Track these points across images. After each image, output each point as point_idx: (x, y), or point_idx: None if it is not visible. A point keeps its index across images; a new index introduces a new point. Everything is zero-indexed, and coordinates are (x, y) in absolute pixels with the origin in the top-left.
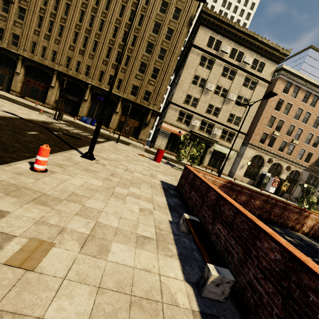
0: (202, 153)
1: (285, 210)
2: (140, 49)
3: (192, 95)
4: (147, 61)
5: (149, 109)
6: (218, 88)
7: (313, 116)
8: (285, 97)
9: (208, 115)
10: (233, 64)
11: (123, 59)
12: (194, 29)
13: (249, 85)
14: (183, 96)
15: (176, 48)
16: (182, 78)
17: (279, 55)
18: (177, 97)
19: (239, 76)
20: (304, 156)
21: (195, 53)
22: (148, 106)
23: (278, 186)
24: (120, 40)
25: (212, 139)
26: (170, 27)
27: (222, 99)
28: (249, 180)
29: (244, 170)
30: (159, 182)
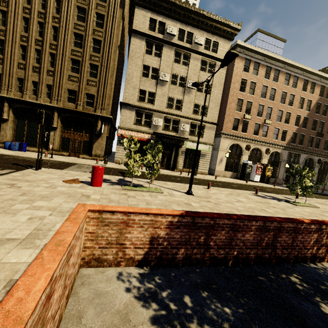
0: (174, 156)
1: (297, 232)
2: (66, 43)
3: (146, 90)
4: (79, 56)
5: (96, 116)
6: (174, 78)
7: (279, 91)
8: (247, 76)
9: (170, 110)
10: (184, 46)
11: (47, 58)
12: (131, 14)
13: (208, 69)
14: (135, 93)
15: (112, 37)
16: (128, 71)
17: (231, 31)
18: (128, 95)
19: (193, 59)
20: (280, 135)
21: (137, 40)
22: (95, 113)
23: (262, 172)
24: (35, 34)
25: (181, 137)
26: (98, 11)
27: (182, 89)
28: (232, 173)
29: (224, 164)
30: (34, 254)
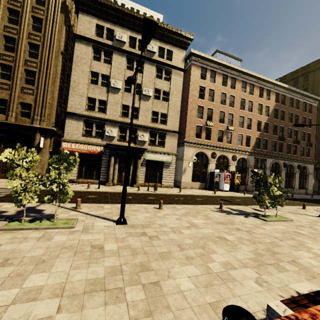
0: (132, 169)
1: None
2: None
3: (96, 98)
4: (11, 61)
5: (33, 128)
6: (127, 85)
7: (237, 98)
8: (205, 83)
9: (125, 119)
10: (136, 53)
11: None
12: None
13: (164, 76)
14: (82, 101)
15: (53, 41)
16: (73, 78)
17: (183, 40)
18: (74, 104)
19: (147, 67)
20: (244, 140)
21: (83, 45)
22: (31, 124)
23: (231, 180)
24: None
25: (138, 147)
26: (35, 15)
27: (137, 97)
28: (200, 184)
29: (190, 174)
30: None
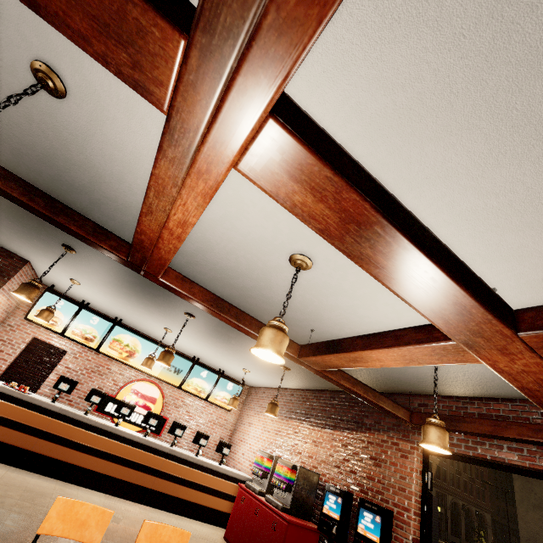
0: None
1: None
2: None
3: None
4: None
5: None
6: None
7: None
8: None
9: None
10: None
11: None
12: None
13: None
14: None
15: None
16: None
17: None
18: None
19: None
20: None
21: None
22: None
23: None
24: None
25: None
26: None
27: None
28: None
29: None
30: None
